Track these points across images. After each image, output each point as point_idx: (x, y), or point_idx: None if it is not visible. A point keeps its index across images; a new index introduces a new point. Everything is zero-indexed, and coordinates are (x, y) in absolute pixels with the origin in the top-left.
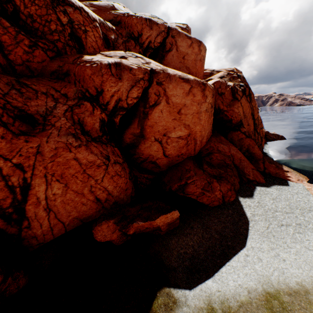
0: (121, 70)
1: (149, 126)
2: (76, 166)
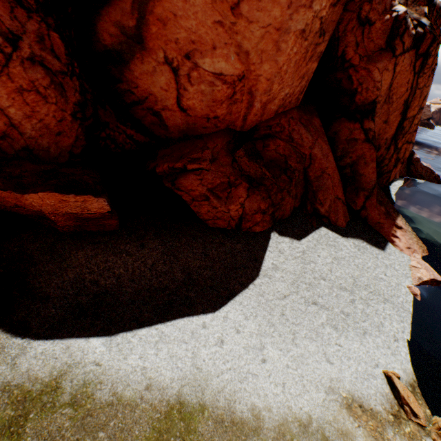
0: None
1: (159, 19)
2: None
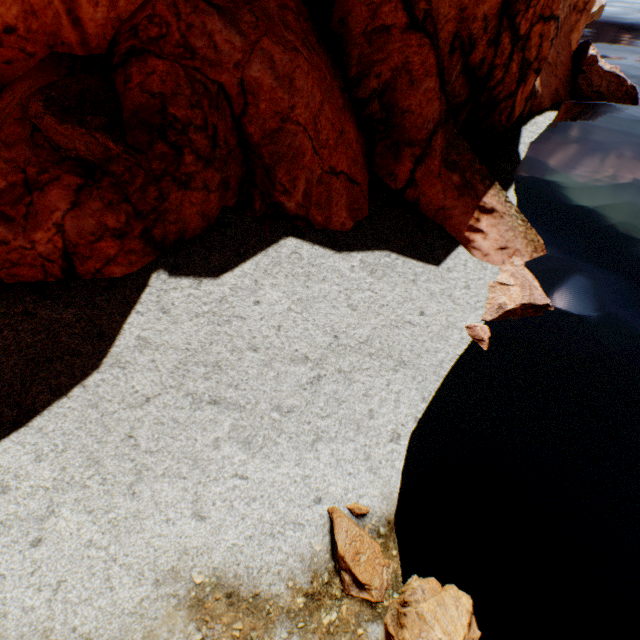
0: None
1: None
2: None
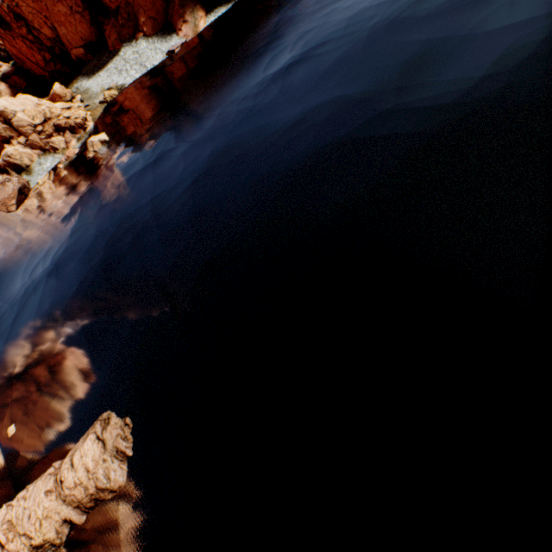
0: None
1: None
2: (63, 16)
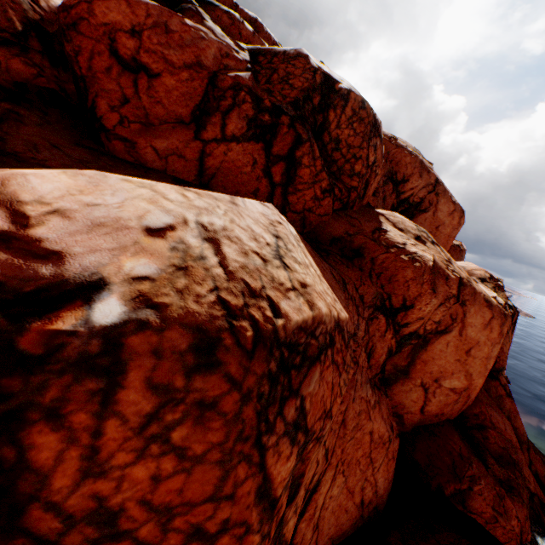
0: (434, 274)
1: (422, 361)
2: (366, 443)
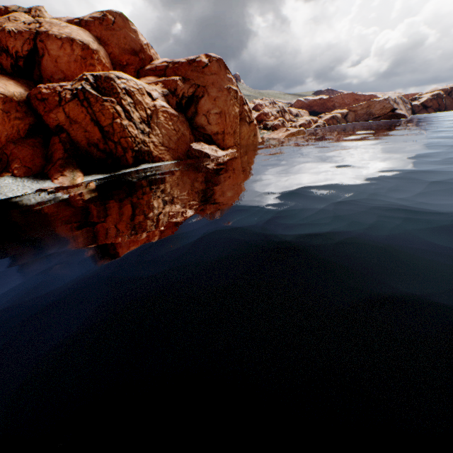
0: None
1: None
2: None
